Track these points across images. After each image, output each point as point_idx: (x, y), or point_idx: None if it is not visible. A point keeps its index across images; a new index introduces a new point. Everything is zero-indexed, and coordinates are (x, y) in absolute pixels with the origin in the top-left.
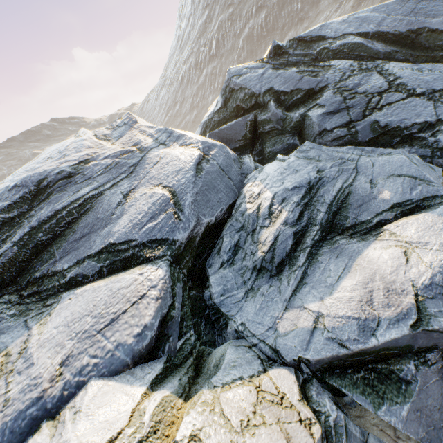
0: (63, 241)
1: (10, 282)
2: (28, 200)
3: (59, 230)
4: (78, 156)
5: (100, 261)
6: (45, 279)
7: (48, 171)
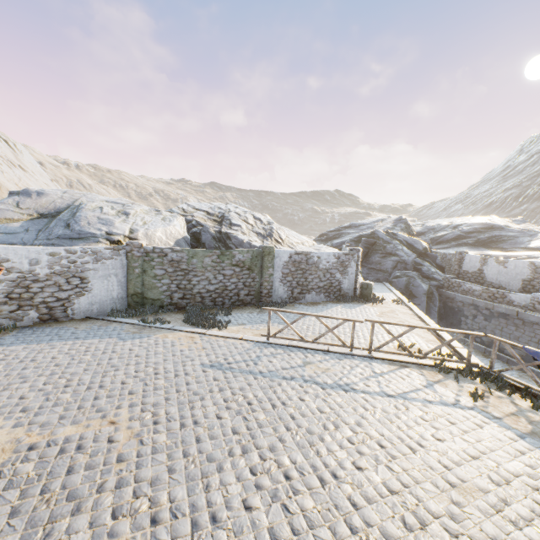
0: (501, 243)
1: (479, 245)
2: (486, 229)
3: (499, 240)
4: (502, 224)
5: (523, 250)
6: (497, 248)
7: (494, 224)
